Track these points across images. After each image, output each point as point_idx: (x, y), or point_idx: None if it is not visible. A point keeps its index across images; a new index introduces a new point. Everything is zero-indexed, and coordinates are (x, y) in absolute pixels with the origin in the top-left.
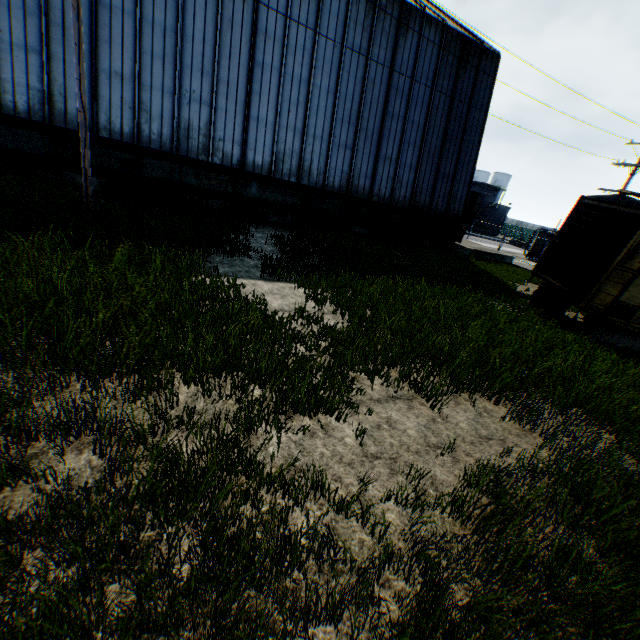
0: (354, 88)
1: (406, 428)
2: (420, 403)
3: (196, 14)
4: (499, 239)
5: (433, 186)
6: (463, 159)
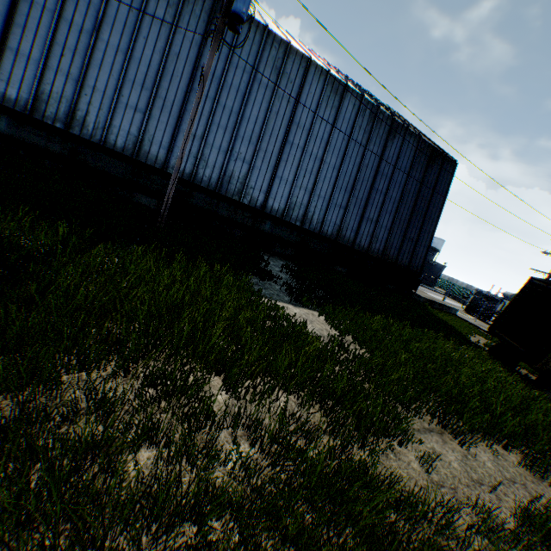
0: (353, 168)
1: (449, 460)
2: (448, 438)
3: (254, 105)
4: (436, 290)
5: (400, 245)
6: (425, 228)
